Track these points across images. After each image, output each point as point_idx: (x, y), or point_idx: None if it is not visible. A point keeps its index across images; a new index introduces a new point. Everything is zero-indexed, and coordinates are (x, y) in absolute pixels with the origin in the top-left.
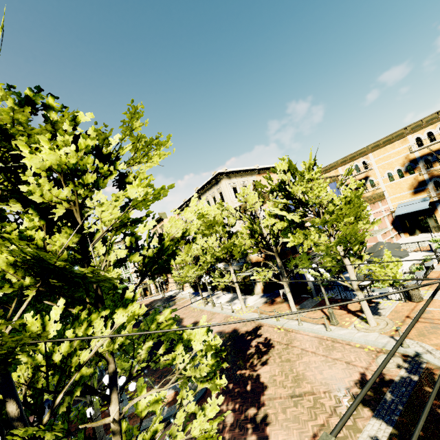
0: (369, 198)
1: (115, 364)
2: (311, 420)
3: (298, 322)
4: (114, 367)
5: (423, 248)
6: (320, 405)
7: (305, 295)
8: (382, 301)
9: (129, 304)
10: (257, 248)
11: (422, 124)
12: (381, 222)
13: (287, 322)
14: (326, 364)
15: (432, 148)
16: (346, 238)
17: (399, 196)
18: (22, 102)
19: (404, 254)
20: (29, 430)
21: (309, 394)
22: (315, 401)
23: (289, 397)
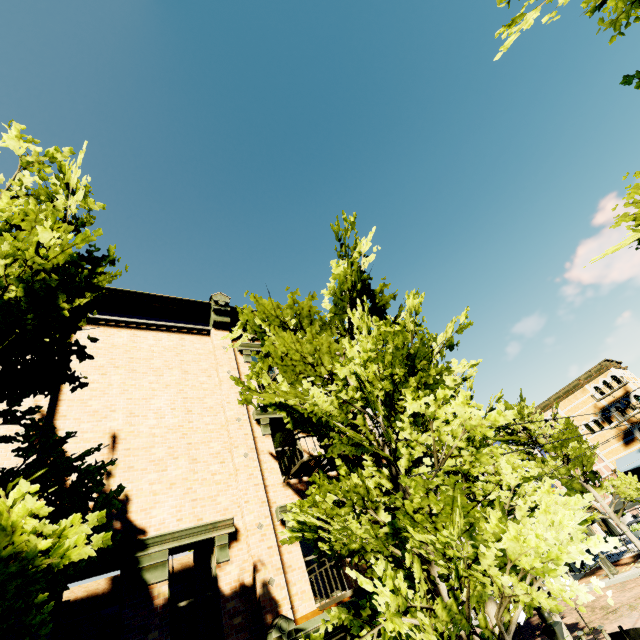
0: None
1: None
2: (633, 611)
3: None
4: None
5: None
6: (635, 604)
7: None
8: None
9: None
10: None
11: (592, 374)
12: None
13: None
14: (625, 592)
15: (615, 395)
16: (578, 460)
17: (611, 449)
18: None
19: None
20: None
21: (622, 606)
22: (629, 605)
23: (605, 614)
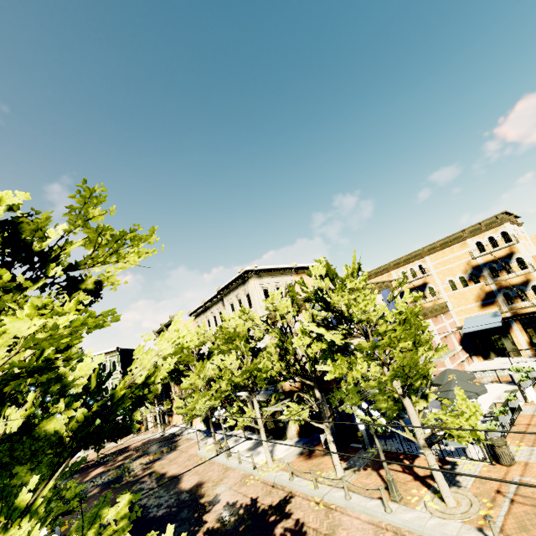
0: (430, 309)
1: None
2: None
3: (345, 493)
4: None
5: (503, 378)
6: None
7: (355, 445)
8: (460, 461)
9: (15, 523)
10: (288, 375)
11: (481, 227)
12: (448, 341)
13: (329, 491)
14: None
15: (496, 255)
16: (403, 370)
17: (465, 308)
18: None
19: (481, 389)
20: None
21: None
22: None
23: None
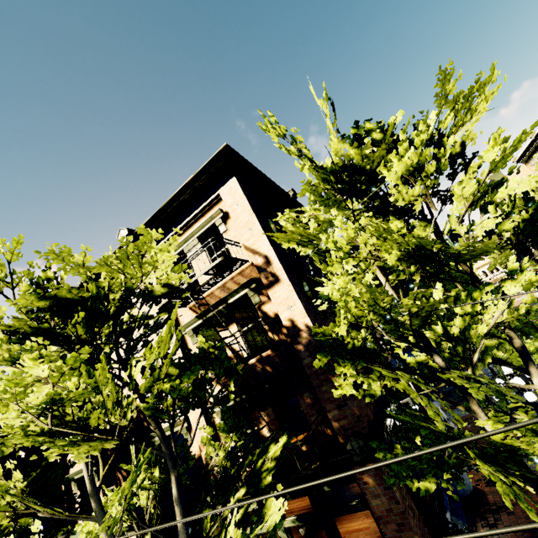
0: None
1: (520, 340)
2: None
3: None
4: (520, 342)
5: None
6: None
7: None
8: None
9: (518, 275)
10: None
11: None
12: None
13: None
14: None
15: None
16: None
17: None
18: (353, 141)
19: None
20: (462, 373)
21: None
22: None
23: None
